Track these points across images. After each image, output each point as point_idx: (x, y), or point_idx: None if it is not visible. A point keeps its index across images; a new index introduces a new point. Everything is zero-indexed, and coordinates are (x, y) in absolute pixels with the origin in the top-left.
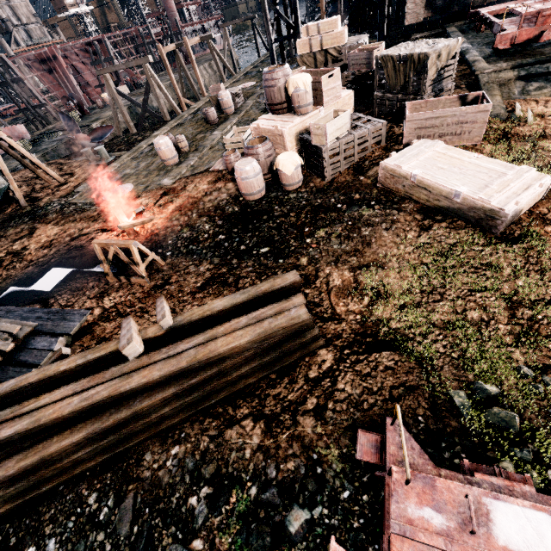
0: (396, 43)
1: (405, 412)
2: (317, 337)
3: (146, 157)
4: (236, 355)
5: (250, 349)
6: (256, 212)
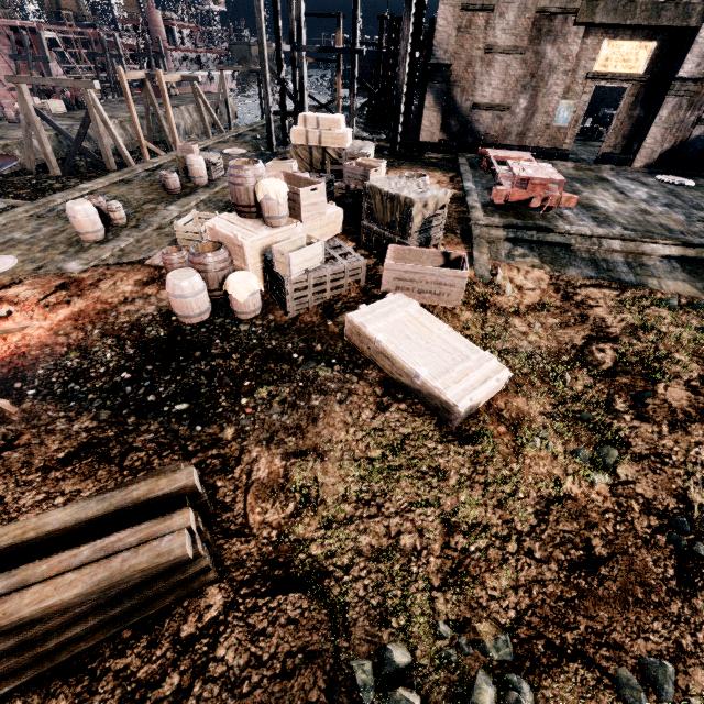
0: (409, 156)
1: (294, 698)
2: (206, 570)
3: (56, 220)
4: (57, 613)
5: (85, 602)
6: (188, 343)
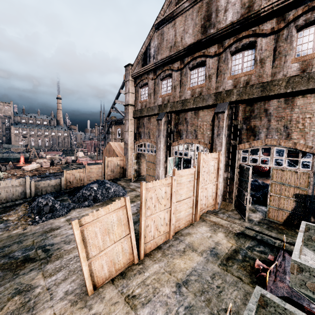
0: None
1: None
2: (1, 169)
3: None
4: None
5: None
6: None
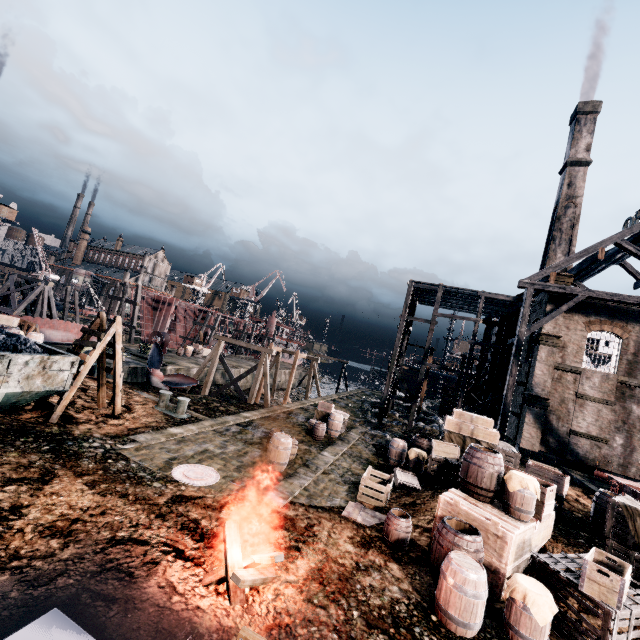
0: None
1: None
2: None
3: (236, 440)
4: None
5: None
6: None
